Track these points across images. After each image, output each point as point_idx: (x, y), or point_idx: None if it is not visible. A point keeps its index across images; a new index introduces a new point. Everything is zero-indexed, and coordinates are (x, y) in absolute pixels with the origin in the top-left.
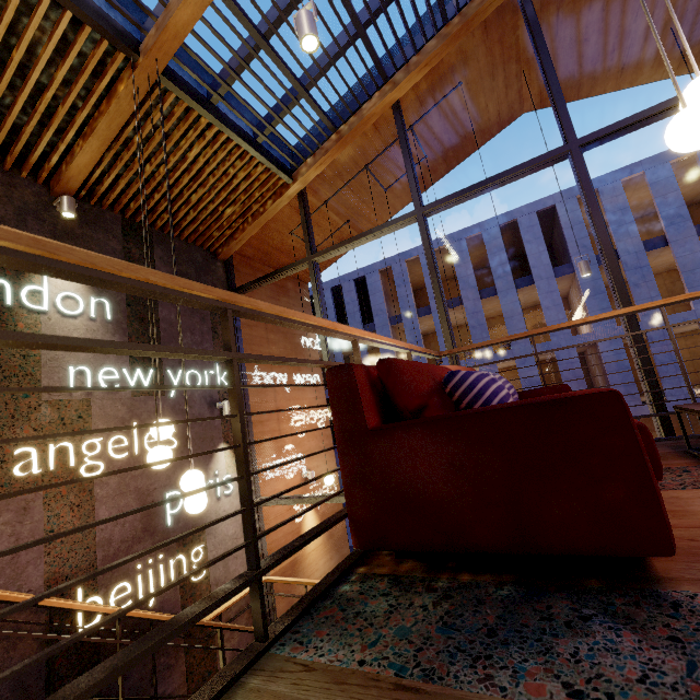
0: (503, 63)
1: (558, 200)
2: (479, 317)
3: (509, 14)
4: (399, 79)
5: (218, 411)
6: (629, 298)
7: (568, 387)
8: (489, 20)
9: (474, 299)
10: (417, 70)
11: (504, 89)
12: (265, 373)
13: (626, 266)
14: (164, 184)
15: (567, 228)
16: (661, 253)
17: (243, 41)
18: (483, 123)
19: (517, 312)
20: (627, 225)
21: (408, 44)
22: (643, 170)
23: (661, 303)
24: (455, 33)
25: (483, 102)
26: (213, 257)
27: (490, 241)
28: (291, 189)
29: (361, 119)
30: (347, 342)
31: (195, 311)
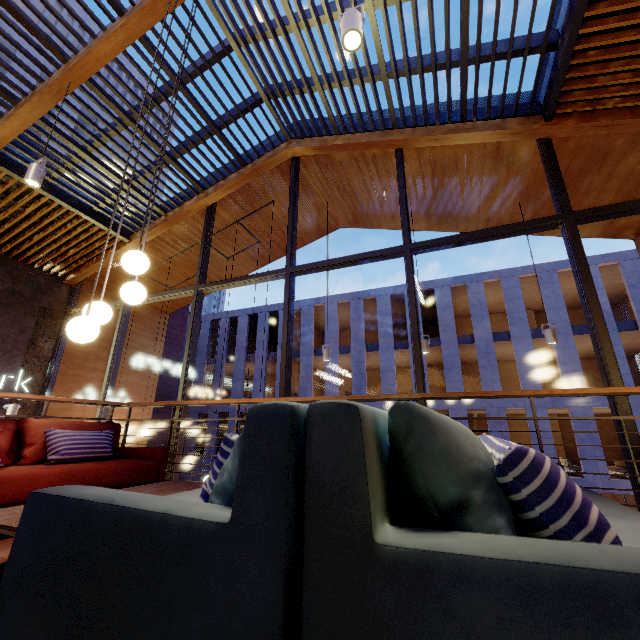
0: (308, 195)
1: (436, 285)
2: (361, 367)
3: (300, 168)
4: (210, 192)
5: (4, 412)
6: (286, 388)
7: (158, 451)
8: (284, 169)
9: (360, 350)
10: (222, 190)
11: (316, 210)
12: (81, 385)
13: (478, 349)
14: (6, 224)
15: (439, 308)
16: (508, 344)
17: (66, 150)
18: (306, 228)
19: (392, 369)
20: (483, 317)
21: (223, 171)
22: (500, 277)
23: (236, 401)
24: (248, 174)
25: (300, 215)
26: (60, 281)
27: (381, 305)
28: (127, 246)
29: (181, 211)
30: (253, 365)
31: (16, 323)
